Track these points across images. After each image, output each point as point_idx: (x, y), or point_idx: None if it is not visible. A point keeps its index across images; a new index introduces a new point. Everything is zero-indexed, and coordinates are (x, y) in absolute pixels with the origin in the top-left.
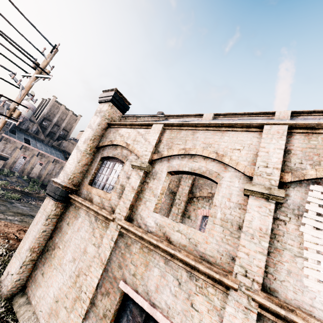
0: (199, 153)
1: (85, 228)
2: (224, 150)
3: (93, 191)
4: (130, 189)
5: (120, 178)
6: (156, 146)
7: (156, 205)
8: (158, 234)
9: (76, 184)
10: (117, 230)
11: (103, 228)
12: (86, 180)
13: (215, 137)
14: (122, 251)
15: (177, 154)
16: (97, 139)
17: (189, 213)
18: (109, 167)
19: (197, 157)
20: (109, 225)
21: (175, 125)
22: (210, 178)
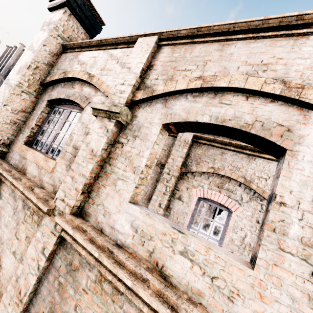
0: (236, 85)
1: (4, 219)
2: (305, 74)
3: (28, 155)
4: (88, 153)
5: (74, 135)
6: (142, 76)
7: (137, 189)
8: (138, 253)
9: (4, 142)
10: (54, 235)
11: (32, 225)
12: (21, 137)
13: (276, 50)
14: (61, 278)
15: (185, 89)
16: (42, 69)
17: (179, 192)
18: (61, 118)
19: (229, 95)
20: (42, 222)
21: (182, 36)
22: (263, 140)
